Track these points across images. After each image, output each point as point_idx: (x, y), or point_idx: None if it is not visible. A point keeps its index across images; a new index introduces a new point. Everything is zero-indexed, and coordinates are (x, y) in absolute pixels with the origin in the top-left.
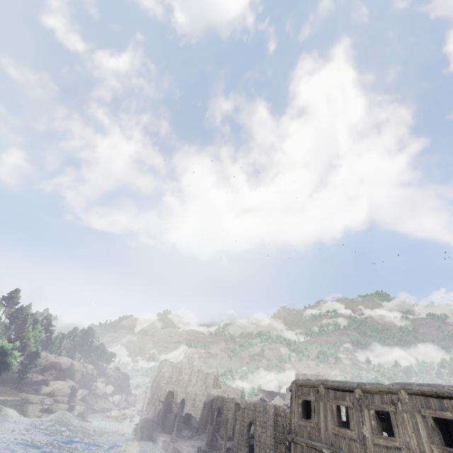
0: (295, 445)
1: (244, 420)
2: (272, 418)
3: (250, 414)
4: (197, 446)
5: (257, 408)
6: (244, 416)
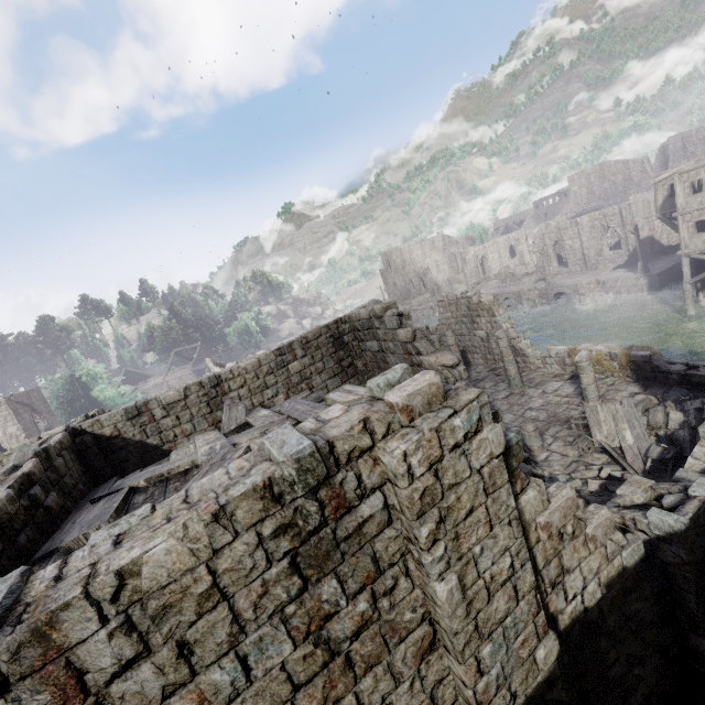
0: (683, 217)
1: (546, 245)
2: (587, 226)
3: (552, 237)
4: (493, 288)
5: (562, 228)
6: (545, 242)
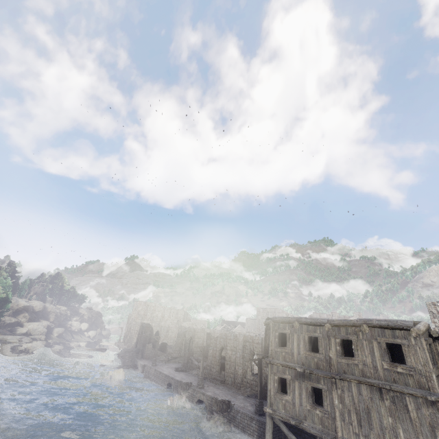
0: (272, 366)
1: (216, 346)
2: (242, 344)
3: (222, 341)
4: (175, 367)
5: (229, 337)
6: (216, 343)
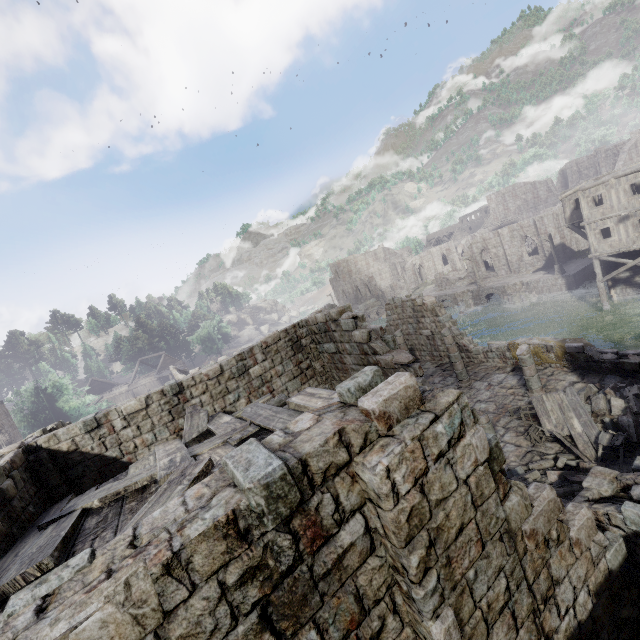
0: (589, 226)
1: (474, 253)
2: (508, 236)
3: (479, 246)
4: (431, 291)
5: (487, 238)
6: (473, 250)
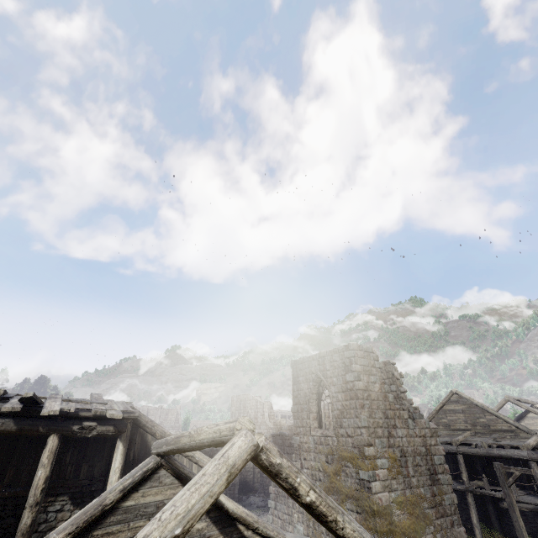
0: None
1: None
2: None
3: None
4: None
5: None
6: None
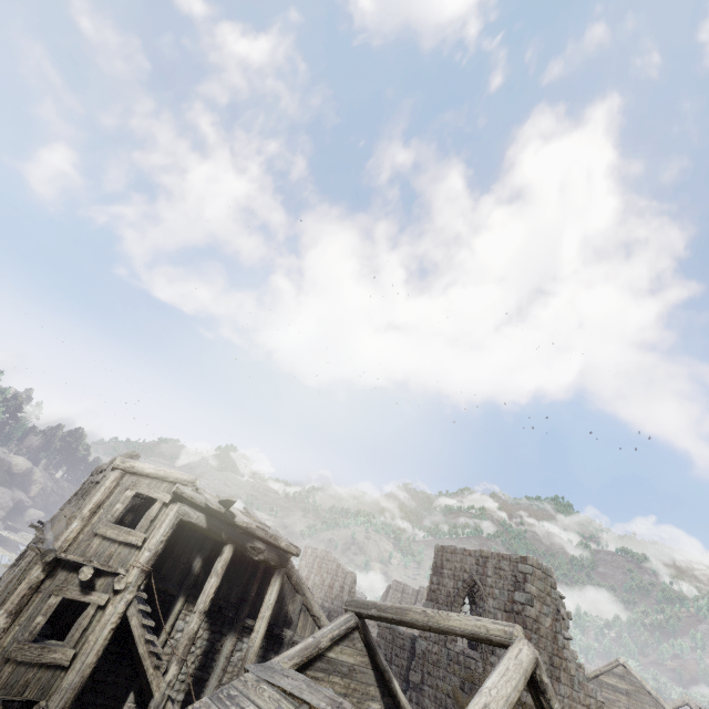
0: None
1: None
2: None
3: None
4: None
5: None
6: None
